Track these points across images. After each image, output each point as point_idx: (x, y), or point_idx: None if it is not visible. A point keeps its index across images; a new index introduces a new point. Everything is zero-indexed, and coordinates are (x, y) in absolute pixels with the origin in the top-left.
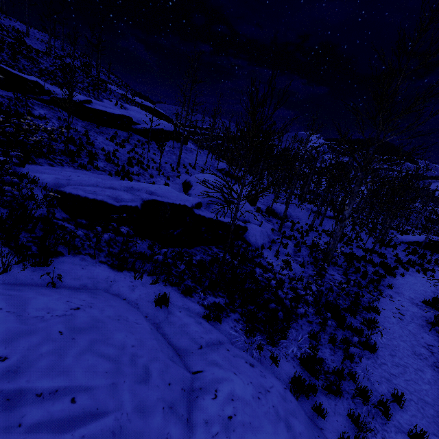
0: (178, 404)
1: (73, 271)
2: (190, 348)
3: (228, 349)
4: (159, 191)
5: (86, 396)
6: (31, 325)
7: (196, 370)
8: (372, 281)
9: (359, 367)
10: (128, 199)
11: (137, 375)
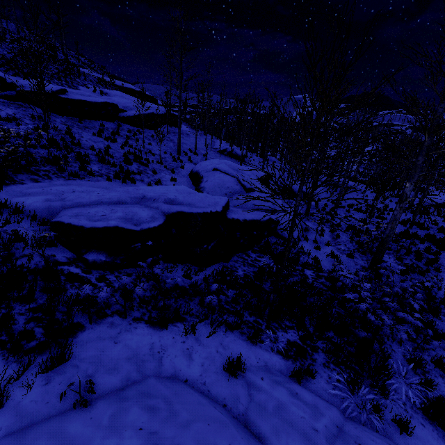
0: None
1: (104, 354)
2: None
3: (359, 443)
4: (180, 196)
5: None
6: None
7: None
8: (429, 262)
9: None
10: (147, 217)
11: None
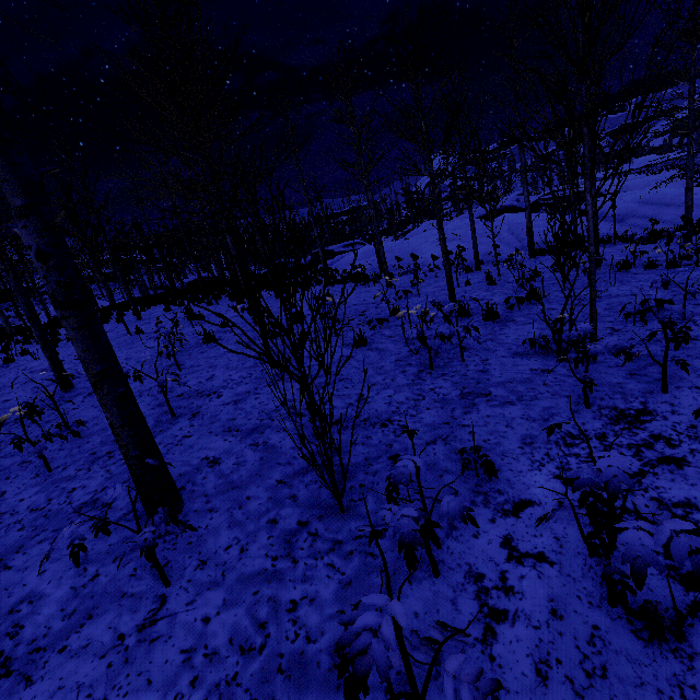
0: None
1: None
2: None
3: None
4: None
5: None
6: None
7: None
8: None
9: None
10: None
11: None
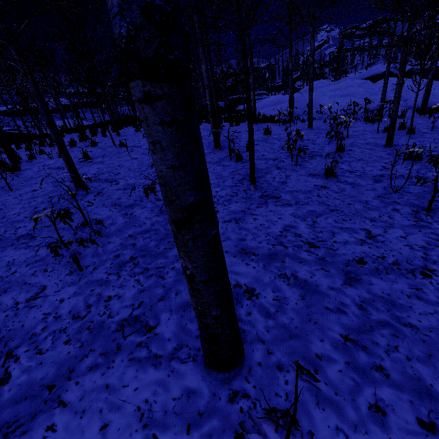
0: None
1: None
2: None
3: None
4: None
5: None
6: None
7: None
8: None
9: None
10: None
11: None
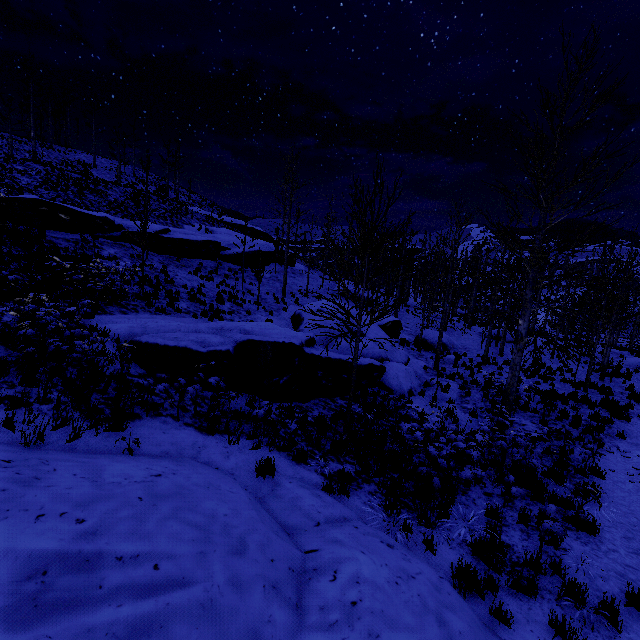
0: (283, 585)
1: (153, 436)
2: (303, 526)
3: (357, 526)
4: (256, 328)
5: (171, 564)
6: (108, 490)
7: (310, 549)
8: (589, 429)
9: (569, 556)
10: (217, 342)
11: (231, 546)
